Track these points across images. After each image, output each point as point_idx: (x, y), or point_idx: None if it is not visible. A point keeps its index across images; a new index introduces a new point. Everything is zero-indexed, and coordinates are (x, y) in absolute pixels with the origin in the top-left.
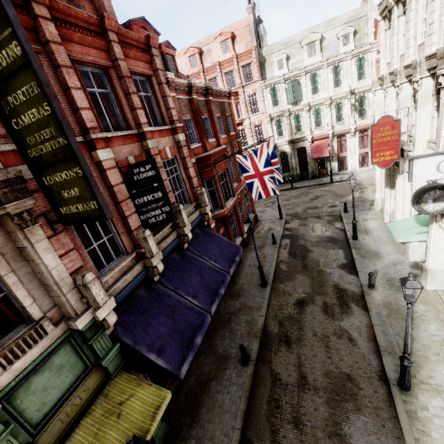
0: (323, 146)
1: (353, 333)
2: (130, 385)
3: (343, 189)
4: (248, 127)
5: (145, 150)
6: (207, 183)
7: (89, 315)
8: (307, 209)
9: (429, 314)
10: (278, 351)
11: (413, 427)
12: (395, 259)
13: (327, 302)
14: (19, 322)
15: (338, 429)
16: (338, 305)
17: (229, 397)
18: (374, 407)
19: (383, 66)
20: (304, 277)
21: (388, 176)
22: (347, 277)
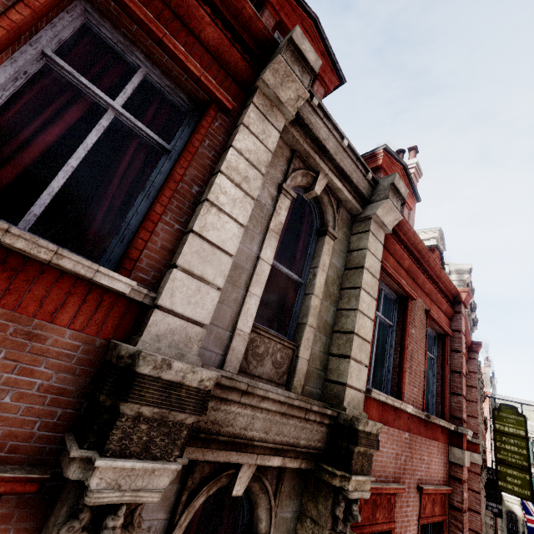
0: None
1: None
2: None
3: None
4: None
5: None
6: None
7: None
8: None
9: None
10: None
11: None
12: None
13: None
14: None
15: None
16: None
17: None
18: None
19: None
20: None
21: None
22: None
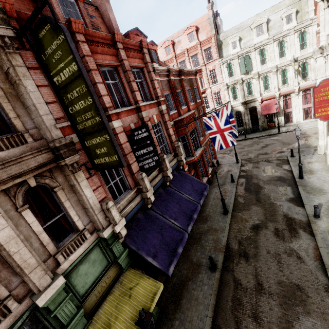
0: (271, 105)
1: (301, 253)
2: (136, 277)
3: (289, 138)
4: (209, 95)
5: (140, 119)
6: (181, 138)
7: (110, 228)
8: (259, 155)
9: None
10: (239, 263)
11: None
12: None
13: (277, 227)
14: (71, 231)
15: (290, 325)
16: (287, 230)
17: (202, 293)
18: (322, 312)
19: (323, 38)
20: (258, 208)
21: None
22: (295, 209)
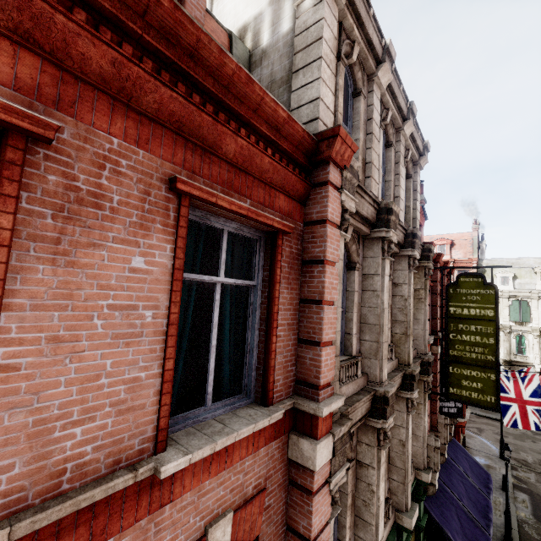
0: None
1: None
2: None
3: None
4: None
5: None
6: None
7: (431, 474)
8: None
9: None
10: None
11: None
12: None
13: None
14: None
15: None
16: None
17: None
18: None
19: None
20: None
21: None
22: None
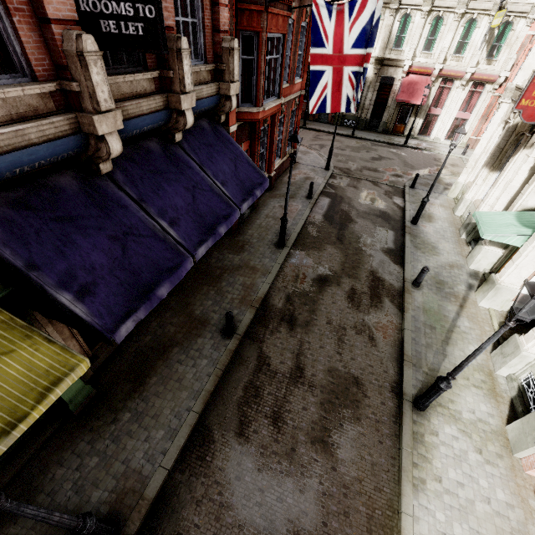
0: (419, 87)
1: (377, 332)
2: (9, 334)
3: (416, 159)
4: None
5: None
6: (243, 42)
7: None
8: (364, 168)
9: (473, 333)
10: (276, 331)
11: (415, 451)
12: (454, 261)
13: (356, 288)
14: None
15: (325, 435)
16: (368, 295)
17: (195, 371)
18: (377, 420)
19: None
20: (336, 251)
21: (498, 150)
22: (390, 266)
